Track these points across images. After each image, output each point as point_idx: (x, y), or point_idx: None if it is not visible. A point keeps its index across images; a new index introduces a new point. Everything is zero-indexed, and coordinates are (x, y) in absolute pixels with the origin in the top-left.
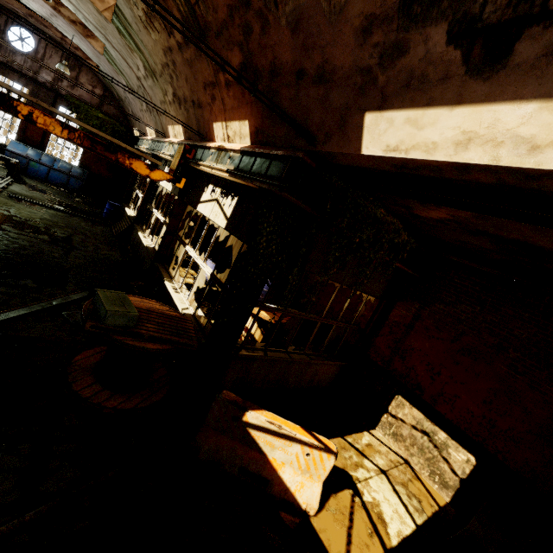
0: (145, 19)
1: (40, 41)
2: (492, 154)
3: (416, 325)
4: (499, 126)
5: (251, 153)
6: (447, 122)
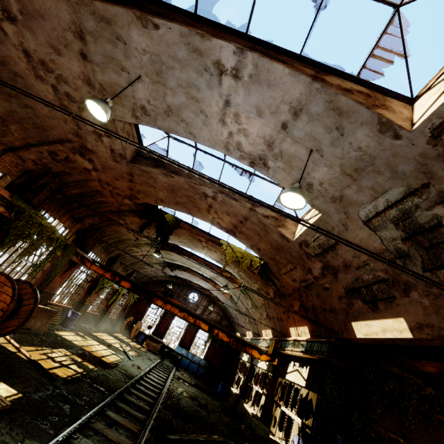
0: (257, 290)
1: (200, 296)
2: (393, 334)
3: None
4: (388, 325)
5: (311, 341)
6: (375, 324)
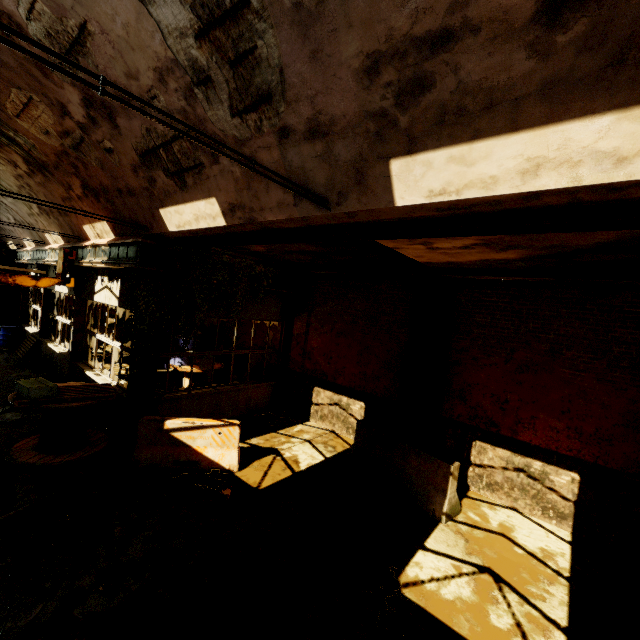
0: None
1: None
2: (207, 222)
3: (310, 330)
4: (201, 211)
5: (115, 244)
6: (187, 211)
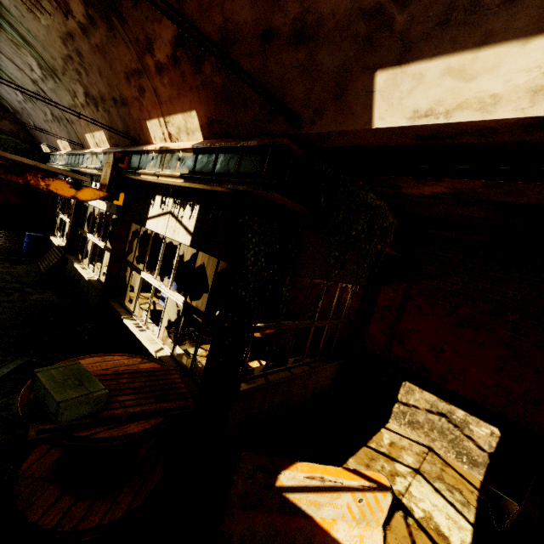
0: None
1: None
2: None
3: (408, 305)
4: None
5: (209, 149)
6: (516, 63)
